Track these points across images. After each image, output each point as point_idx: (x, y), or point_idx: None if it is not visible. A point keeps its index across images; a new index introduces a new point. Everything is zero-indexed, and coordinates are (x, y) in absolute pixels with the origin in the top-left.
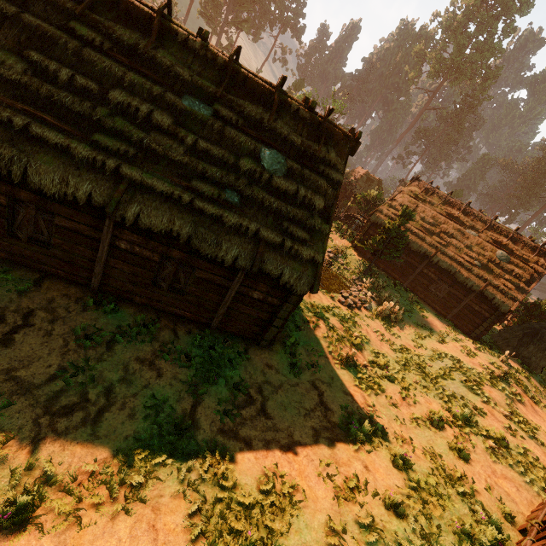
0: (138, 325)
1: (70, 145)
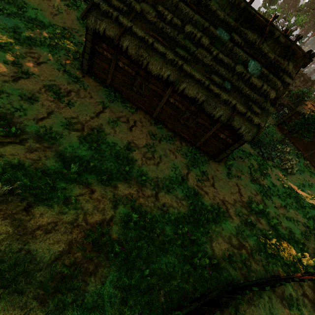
0: (169, 136)
1: (166, 53)
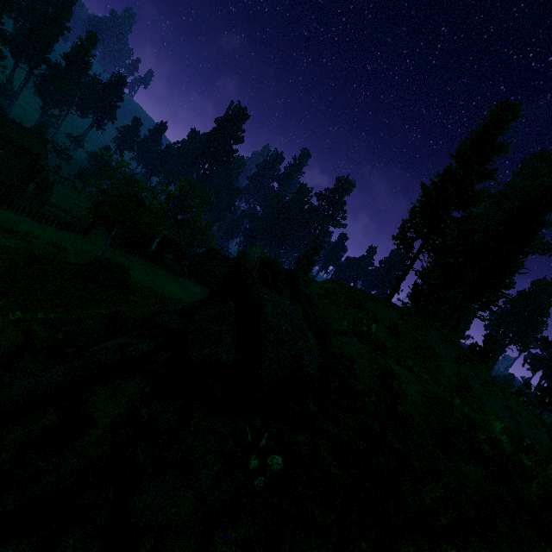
0: None
1: None
